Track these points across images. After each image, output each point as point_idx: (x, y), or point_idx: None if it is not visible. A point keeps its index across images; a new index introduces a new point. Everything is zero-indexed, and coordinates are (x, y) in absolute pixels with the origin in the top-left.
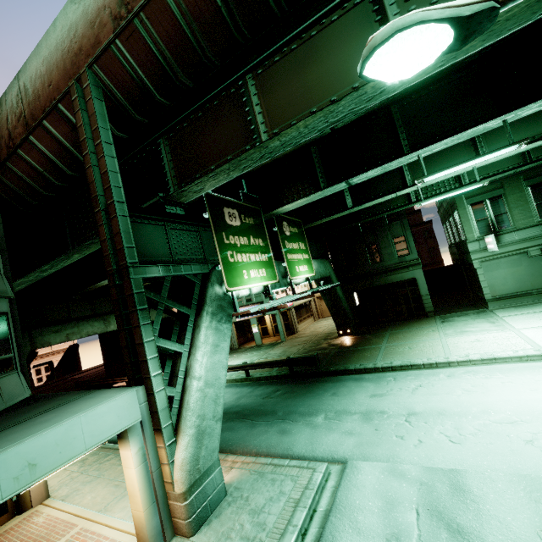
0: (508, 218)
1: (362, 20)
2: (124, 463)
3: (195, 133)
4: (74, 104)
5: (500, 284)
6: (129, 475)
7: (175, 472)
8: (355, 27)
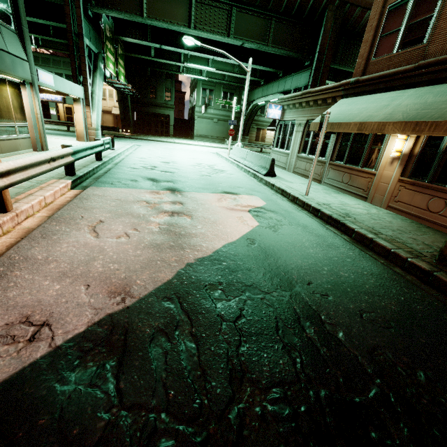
0: (212, 102)
1: (186, 4)
2: (75, 111)
3: None
4: None
5: (201, 130)
6: (78, 115)
7: (93, 121)
8: (183, 4)
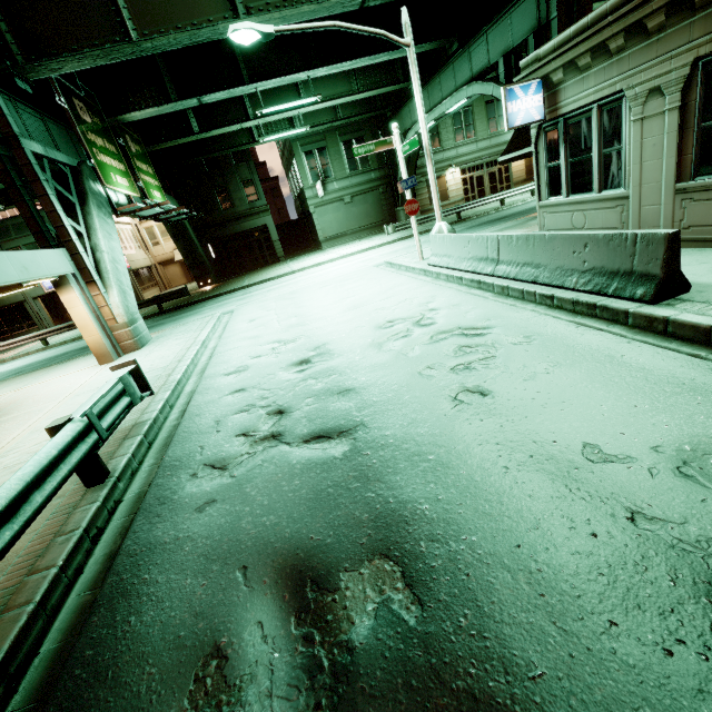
0: (331, 169)
1: None
2: (68, 306)
3: None
4: None
5: (329, 228)
6: (76, 313)
7: (115, 310)
8: None
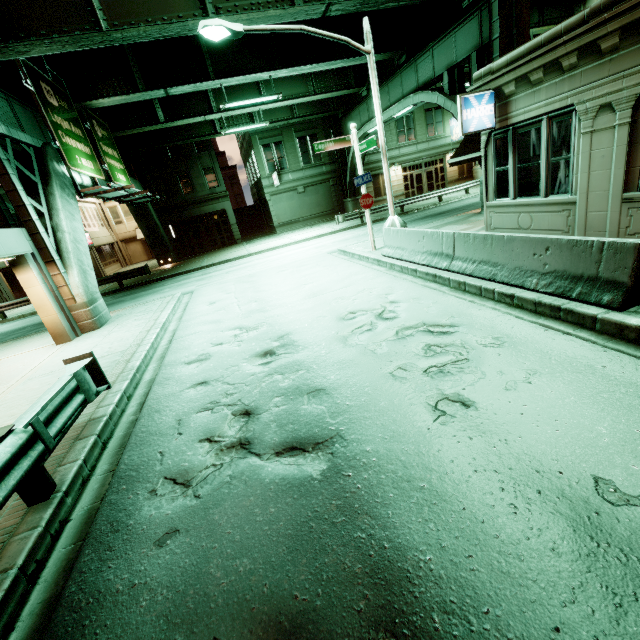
0: (286, 161)
1: None
2: (25, 285)
3: None
4: None
5: (283, 214)
6: (34, 293)
7: (75, 290)
8: None
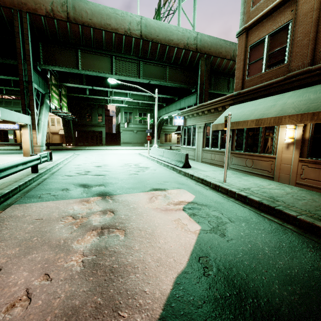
0: (132, 120)
1: (108, 61)
2: (23, 134)
3: (55, 51)
4: (15, 17)
5: (126, 139)
6: (25, 137)
7: (38, 140)
8: (107, 61)
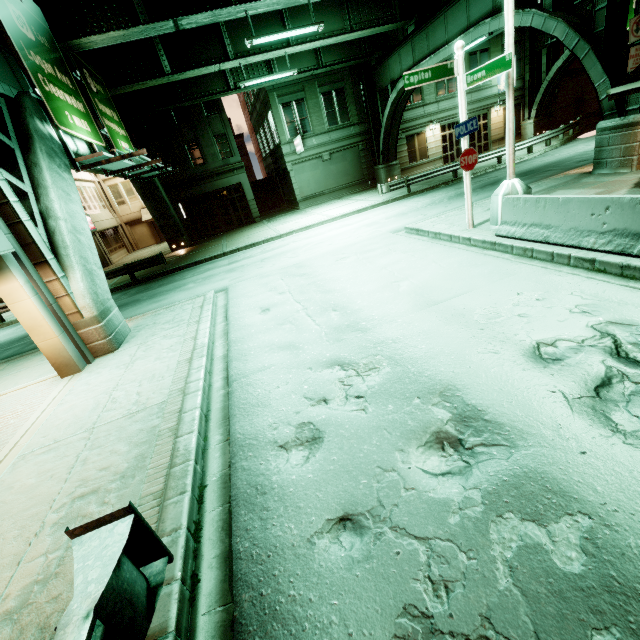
0: (309, 123)
1: None
2: (8, 300)
3: None
4: None
5: (306, 187)
6: (22, 310)
7: (79, 301)
8: None
